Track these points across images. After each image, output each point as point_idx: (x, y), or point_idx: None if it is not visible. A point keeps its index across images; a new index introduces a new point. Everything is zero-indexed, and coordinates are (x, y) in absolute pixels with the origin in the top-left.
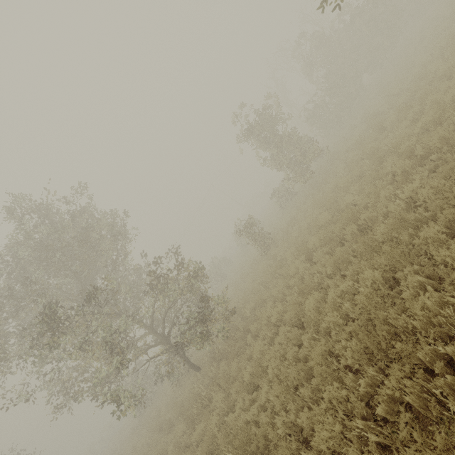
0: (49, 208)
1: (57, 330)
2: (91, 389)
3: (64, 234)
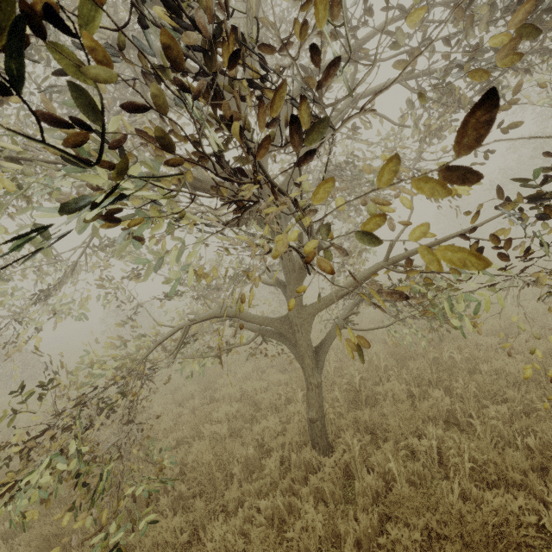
0: None
1: None
2: None
3: None
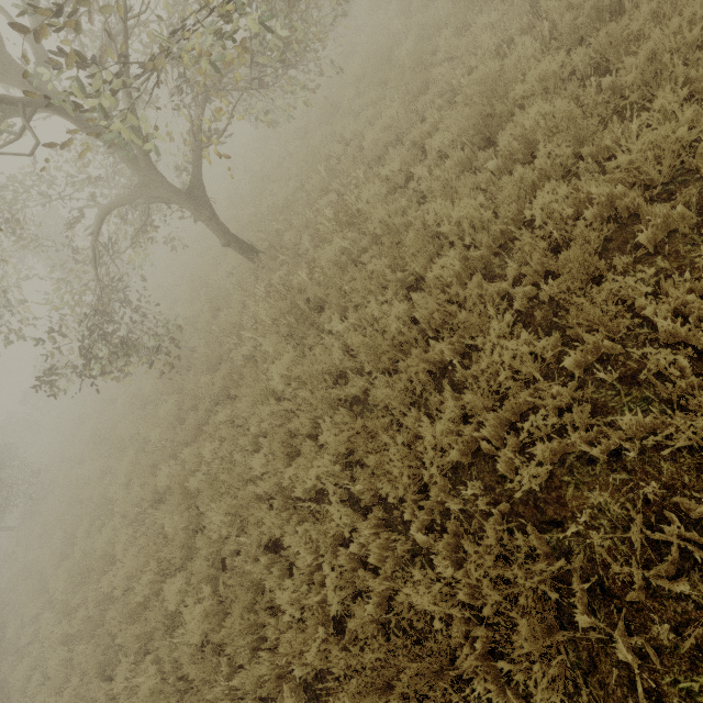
0: None
1: None
2: None
3: None
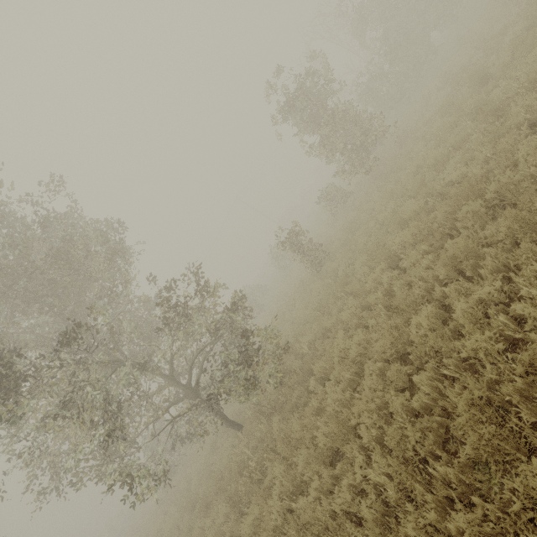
0: (6, 216)
1: (21, 392)
2: (91, 469)
3: (30, 251)
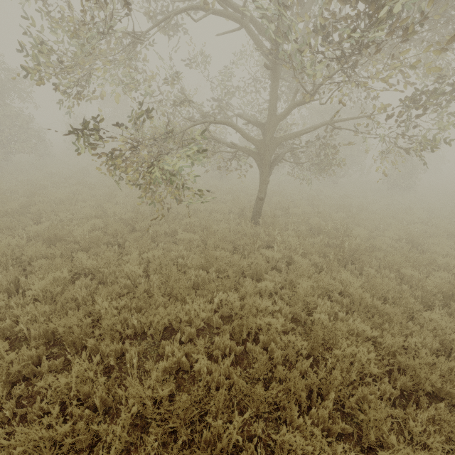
0: None
1: None
2: None
3: None
